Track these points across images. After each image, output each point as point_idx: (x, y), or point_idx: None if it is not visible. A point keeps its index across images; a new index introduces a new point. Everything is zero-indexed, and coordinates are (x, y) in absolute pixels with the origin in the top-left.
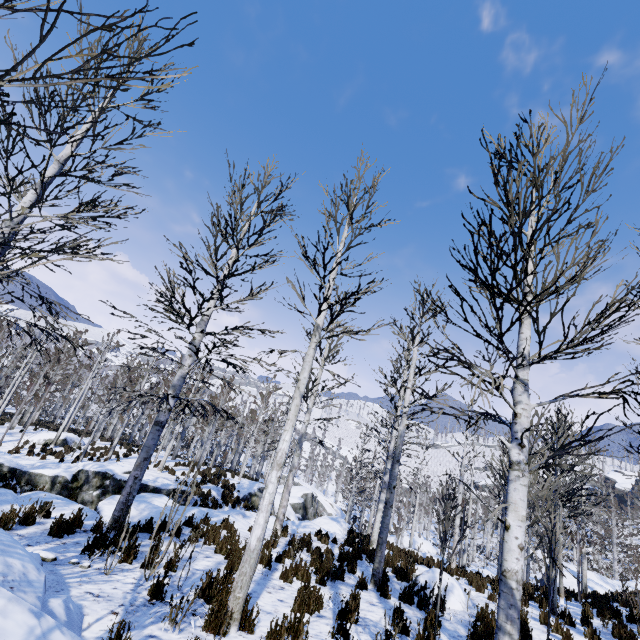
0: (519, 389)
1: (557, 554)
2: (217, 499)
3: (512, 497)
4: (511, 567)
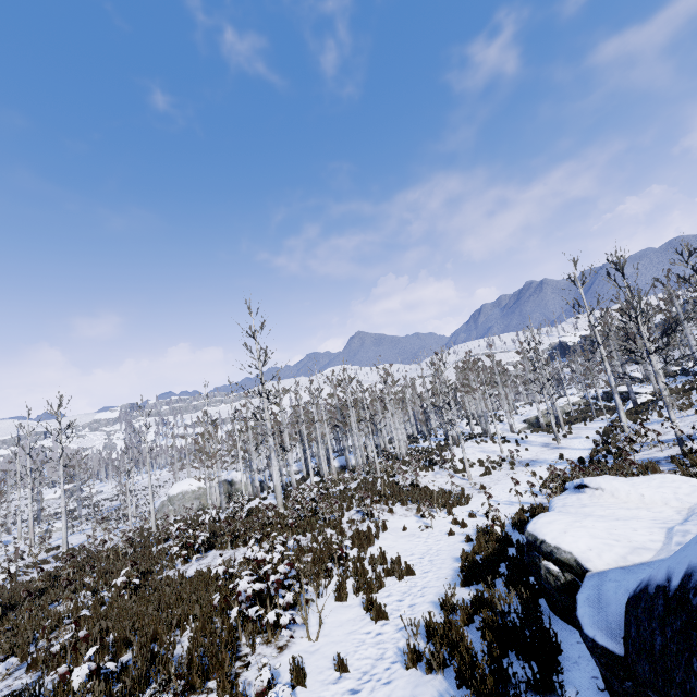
0: None
1: None
2: None
3: None
4: None
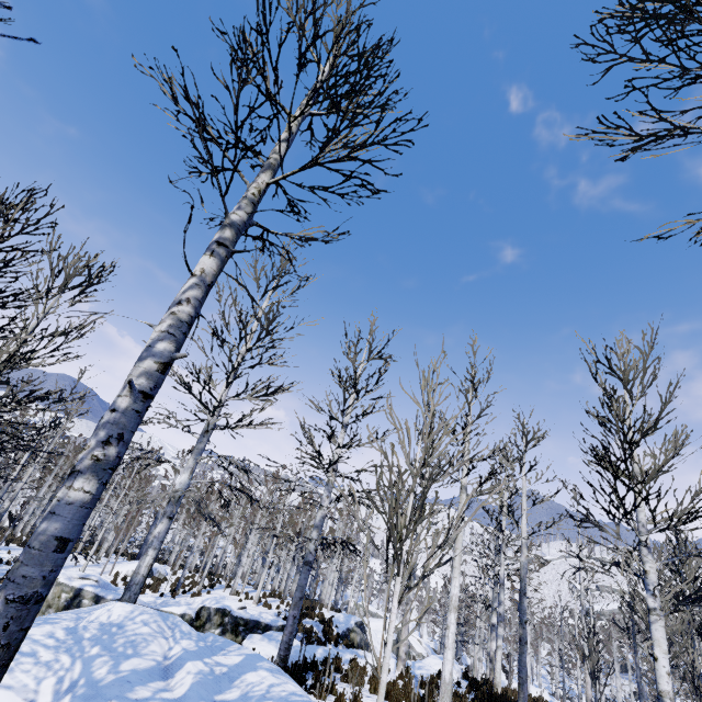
0: (644, 551)
1: (701, 690)
2: (319, 636)
3: (655, 635)
4: (664, 688)
